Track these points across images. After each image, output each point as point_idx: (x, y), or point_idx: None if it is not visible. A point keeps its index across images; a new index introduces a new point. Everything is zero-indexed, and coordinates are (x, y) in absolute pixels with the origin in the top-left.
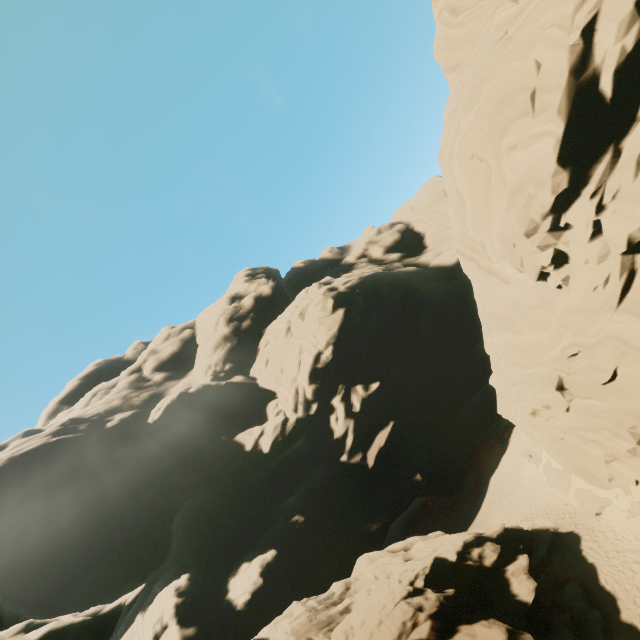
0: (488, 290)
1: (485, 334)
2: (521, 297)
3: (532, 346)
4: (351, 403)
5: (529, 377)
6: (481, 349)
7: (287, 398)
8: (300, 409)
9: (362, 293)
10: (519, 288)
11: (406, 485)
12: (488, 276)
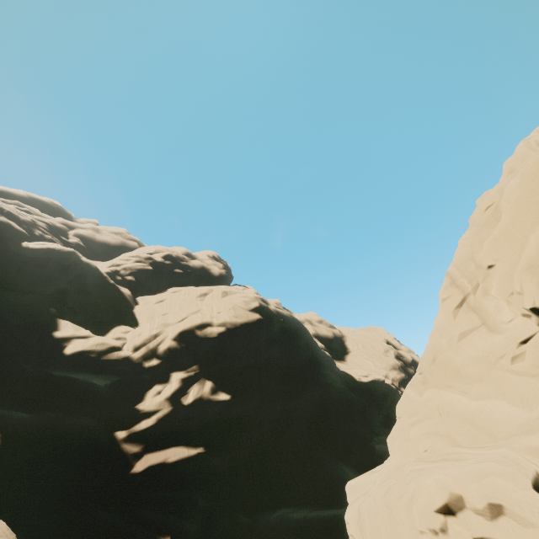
0: (458, 329)
1: (412, 386)
2: (504, 352)
3: (488, 421)
4: (187, 391)
5: (468, 455)
6: (339, 468)
7: (143, 332)
8: (141, 351)
9: (283, 325)
10: (509, 339)
11: (144, 535)
12: (468, 313)
